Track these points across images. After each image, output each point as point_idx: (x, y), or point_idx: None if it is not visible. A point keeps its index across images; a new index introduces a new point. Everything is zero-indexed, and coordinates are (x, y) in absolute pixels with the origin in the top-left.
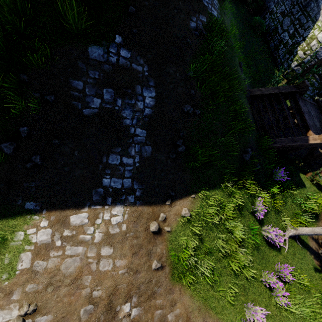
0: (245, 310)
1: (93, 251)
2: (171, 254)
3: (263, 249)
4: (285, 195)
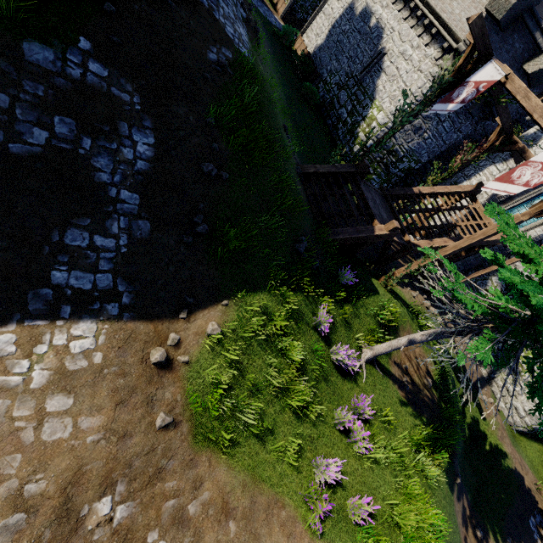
0: (314, 471)
1: (28, 405)
2: (192, 401)
3: (334, 380)
4: (356, 306)
